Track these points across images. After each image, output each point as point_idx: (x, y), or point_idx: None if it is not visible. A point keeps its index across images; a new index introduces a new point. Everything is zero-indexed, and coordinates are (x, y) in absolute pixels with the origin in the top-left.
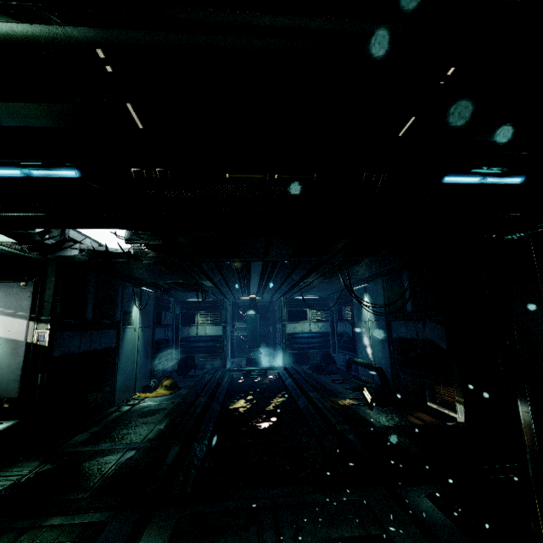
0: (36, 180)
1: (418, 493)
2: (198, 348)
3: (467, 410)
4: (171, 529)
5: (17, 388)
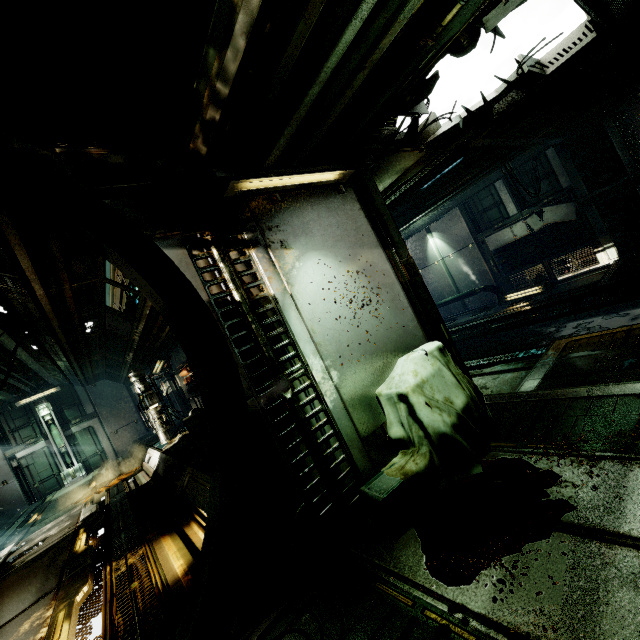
0: None
1: None
2: None
3: (617, 249)
4: None
5: None
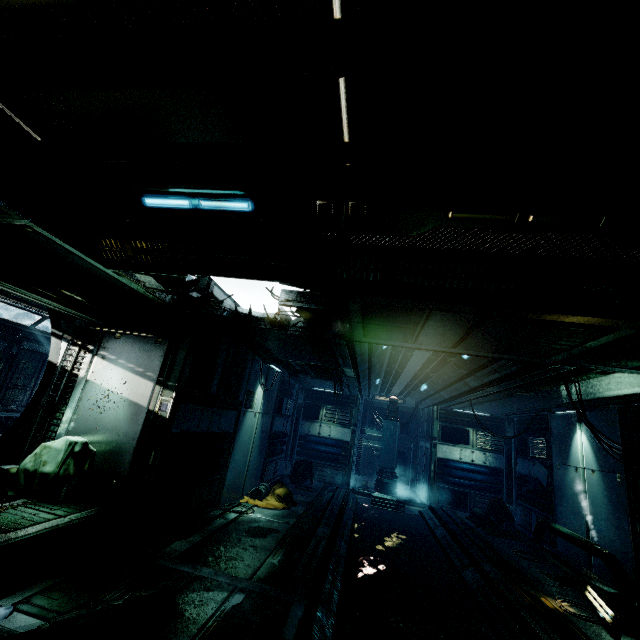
0: (203, 213)
1: None
2: (317, 451)
3: None
4: None
5: (128, 463)
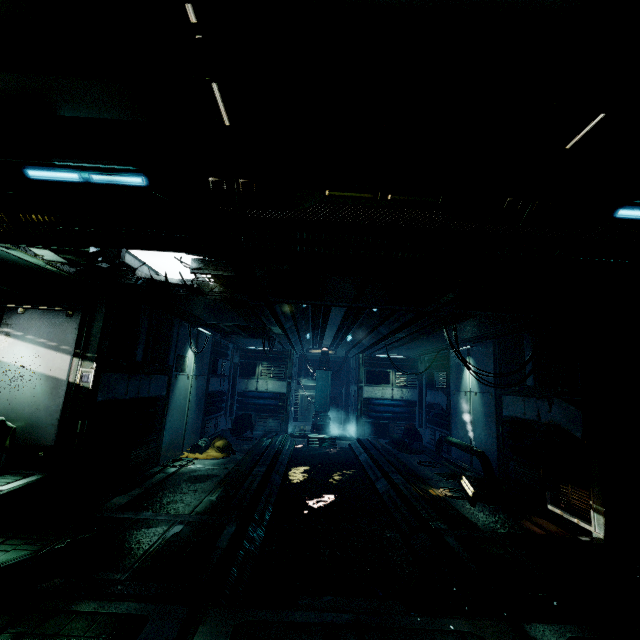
0: (96, 187)
1: (554, 635)
2: (256, 405)
3: (608, 523)
4: (227, 639)
5: (54, 434)
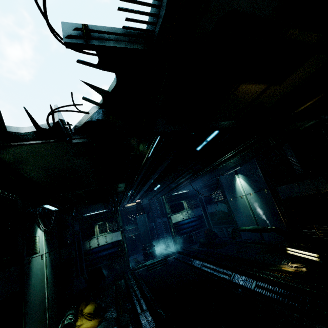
0: None
1: None
2: (101, 257)
3: None
4: None
5: None
